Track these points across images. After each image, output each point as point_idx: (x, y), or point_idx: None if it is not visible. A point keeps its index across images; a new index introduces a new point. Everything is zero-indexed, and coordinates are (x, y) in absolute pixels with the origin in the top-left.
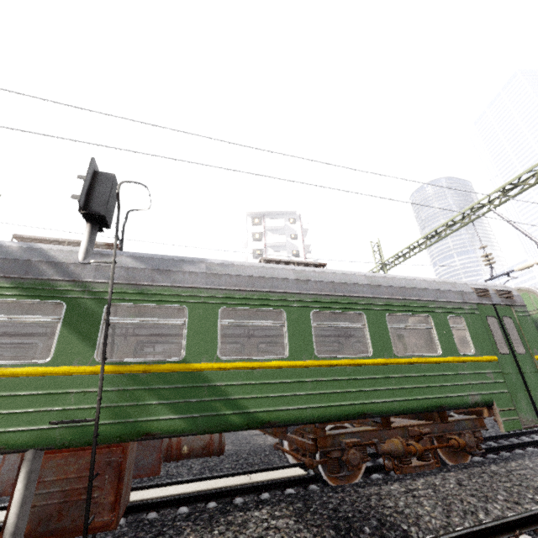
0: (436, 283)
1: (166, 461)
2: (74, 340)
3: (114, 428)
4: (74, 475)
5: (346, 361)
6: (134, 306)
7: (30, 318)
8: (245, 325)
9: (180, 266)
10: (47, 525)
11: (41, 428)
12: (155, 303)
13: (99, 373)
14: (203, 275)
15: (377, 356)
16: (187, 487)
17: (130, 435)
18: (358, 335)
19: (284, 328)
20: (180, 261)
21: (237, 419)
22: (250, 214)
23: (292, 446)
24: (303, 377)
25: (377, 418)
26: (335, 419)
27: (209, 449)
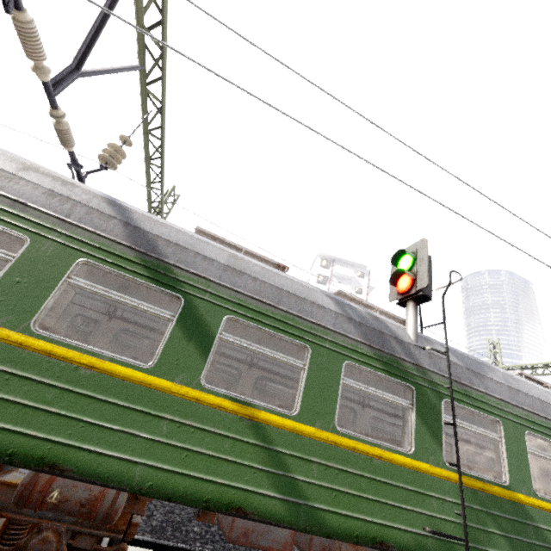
0: None
1: None
2: (425, 433)
3: None
4: None
5: None
6: (460, 407)
7: (390, 396)
8: (545, 458)
9: (483, 369)
10: None
11: (419, 532)
12: (477, 410)
13: (450, 480)
14: (505, 387)
15: None
16: None
17: None
18: None
19: None
20: (478, 362)
21: None
22: (320, 255)
23: None
24: None
25: None
26: None
27: None
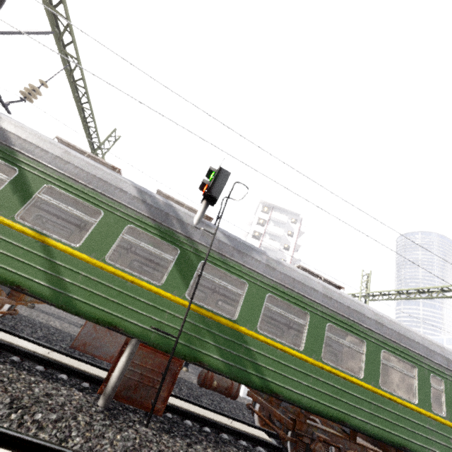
0: (428, 342)
1: (201, 386)
2: (177, 277)
3: (183, 348)
4: (150, 367)
5: (342, 374)
6: (216, 269)
7: (158, 252)
8: (280, 313)
9: (250, 252)
10: (127, 392)
11: (145, 328)
12: (229, 273)
13: (185, 306)
14: (264, 265)
15: (365, 381)
16: (188, 406)
17: (191, 357)
18: (334, 347)
19: (305, 327)
20: (250, 247)
21: (256, 380)
22: (262, 202)
23: (261, 412)
24: (308, 371)
25: (347, 429)
26: (322, 415)
27: (229, 391)
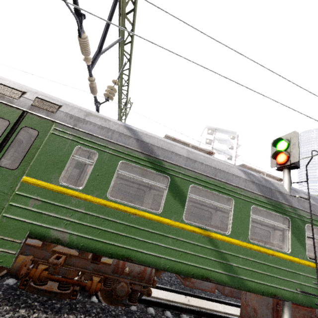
0: None
1: None
2: (296, 242)
3: None
4: None
5: None
6: (315, 228)
7: (276, 223)
8: None
9: None
10: None
11: (294, 291)
12: None
13: (310, 266)
14: None
15: None
16: None
17: None
18: None
19: None
20: None
21: None
22: (207, 127)
23: None
24: None
25: None
26: None
27: None
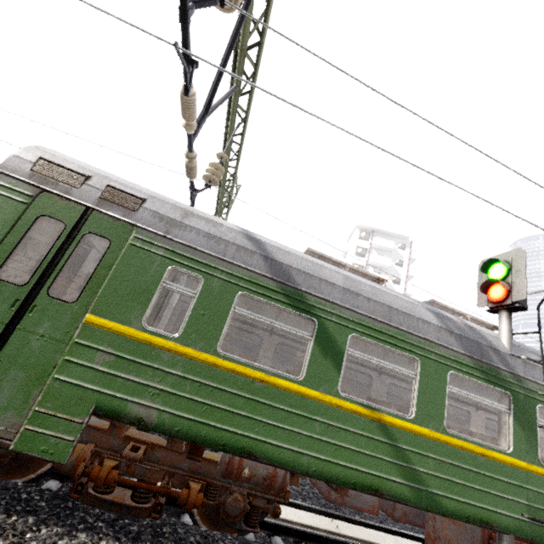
0: None
1: None
2: (522, 435)
3: None
4: None
5: None
6: None
7: (489, 402)
8: None
9: None
10: None
11: (518, 518)
12: None
13: None
14: None
15: None
16: None
17: None
18: None
19: None
20: None
21: None
22: (359, 227)
23: None
24: None
25: None
26: None
27: None
